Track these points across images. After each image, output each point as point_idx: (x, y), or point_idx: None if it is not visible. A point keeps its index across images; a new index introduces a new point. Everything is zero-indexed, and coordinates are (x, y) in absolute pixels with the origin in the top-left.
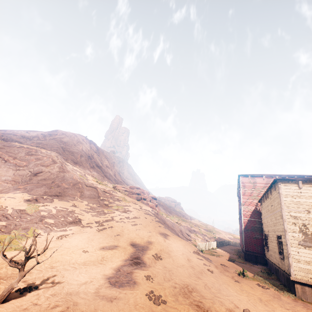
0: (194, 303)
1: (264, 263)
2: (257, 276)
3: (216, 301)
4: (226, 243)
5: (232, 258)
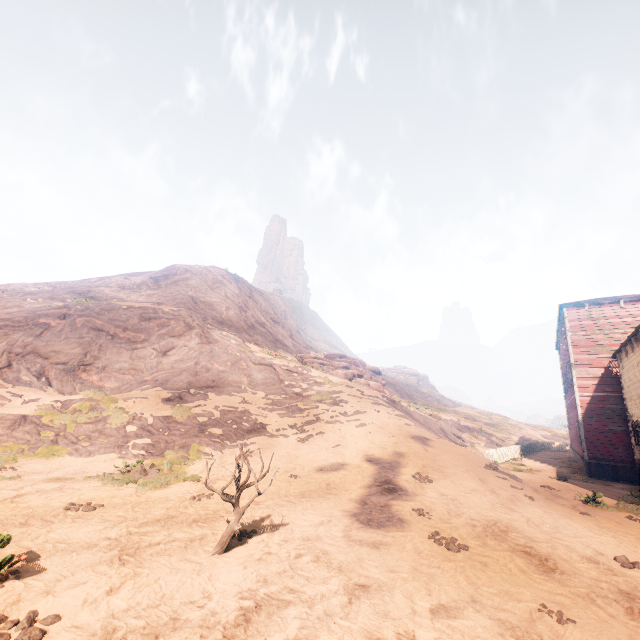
0: (518, 549)
1: (635, 479)
2: (625, 504)
3: (557, 544)
4: (539, 448)
5: (561, 473)
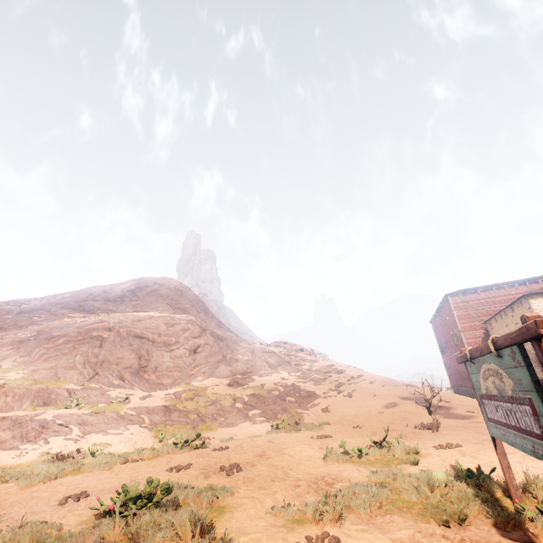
0: None
1: None
2: None
3: None
4: None
5: None
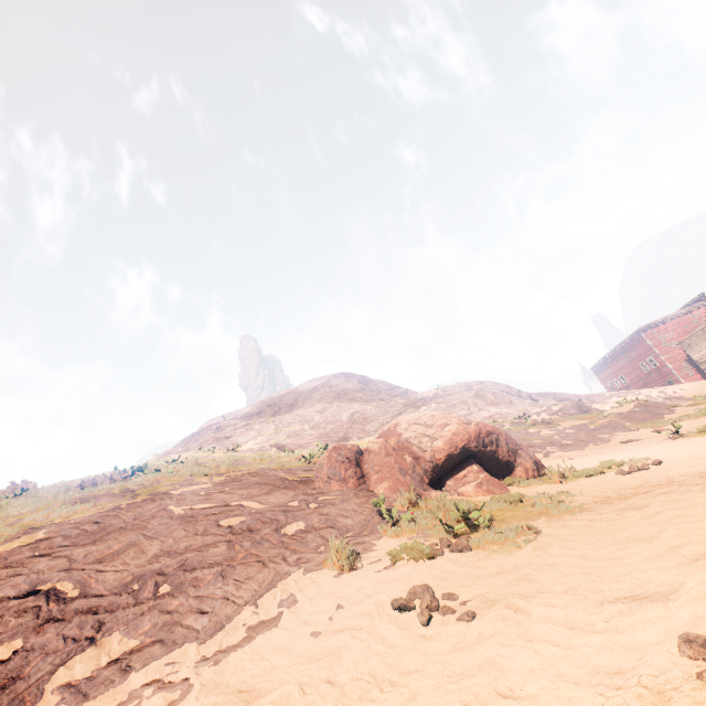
0: None
1: None
2: None
3: None
4: None
5: None
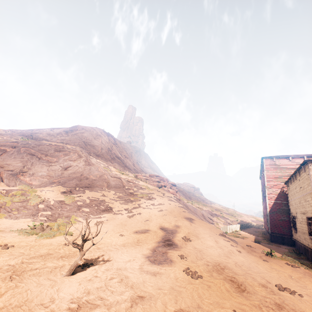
0: (228, 279)
1: (292, 244)
2: (285, 256)
3: (248, 277)
4: (249, 226)
5: (257, 239)
